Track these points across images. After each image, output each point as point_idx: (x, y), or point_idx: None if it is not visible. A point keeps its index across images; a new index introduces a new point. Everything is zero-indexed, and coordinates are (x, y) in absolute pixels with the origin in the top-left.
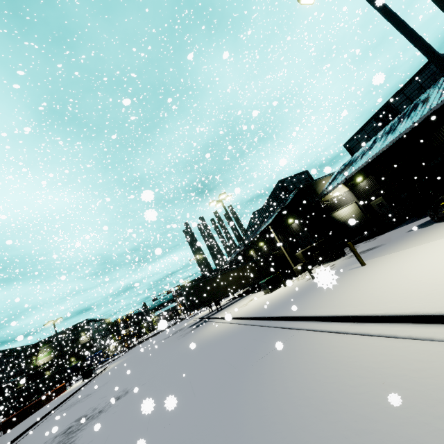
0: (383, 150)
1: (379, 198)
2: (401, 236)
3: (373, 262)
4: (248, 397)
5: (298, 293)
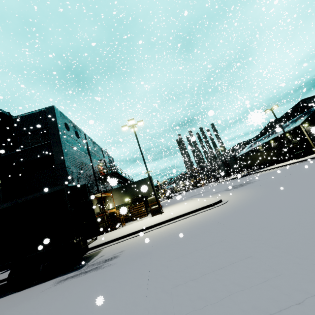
0: None
1: None
2: None
3: None
4: None
5: None
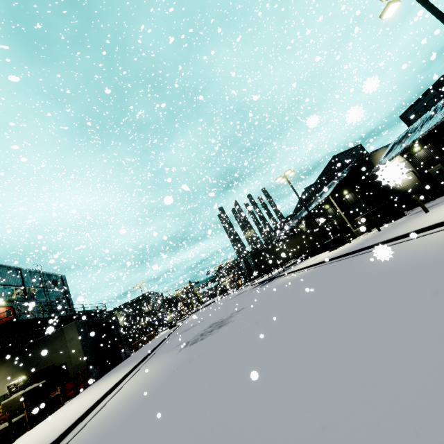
0: None
1: (438, 165)
2: None
3: (436, 209)
4: (364, 267)
5: (369, 239)
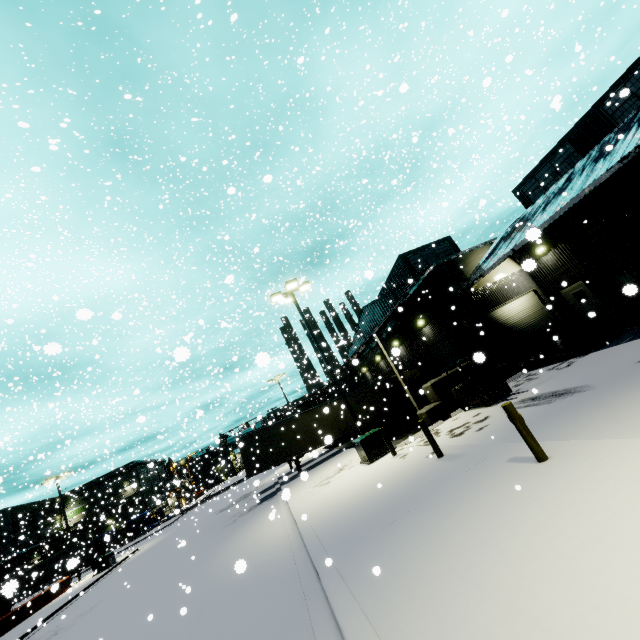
0: (587, 192)
1: (578, 284)
2: (628, 371)
3: (567, 458)
4: None
5: (399, 499)
